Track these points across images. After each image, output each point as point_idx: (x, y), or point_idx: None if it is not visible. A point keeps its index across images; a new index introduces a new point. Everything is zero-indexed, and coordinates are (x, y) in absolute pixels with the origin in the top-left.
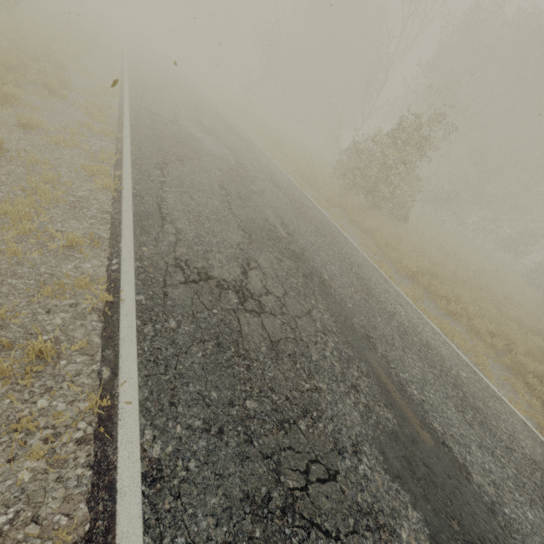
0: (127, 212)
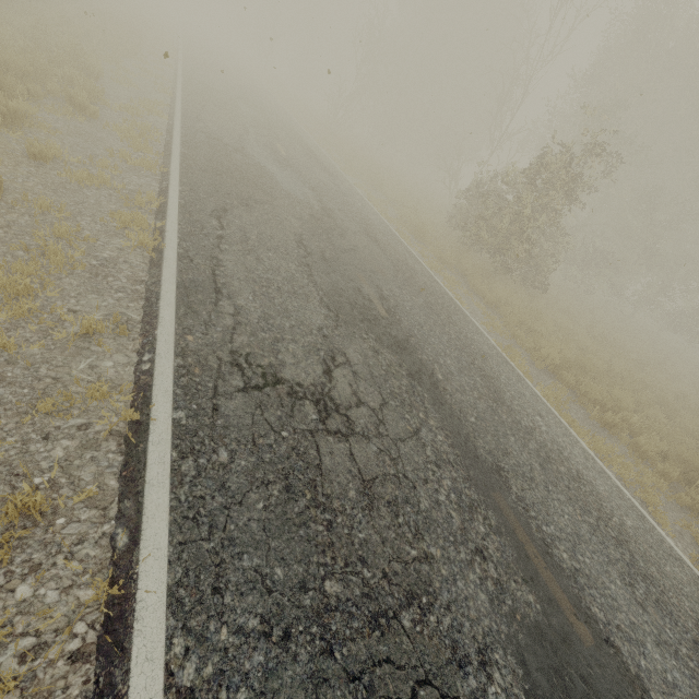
0: (169, 283)
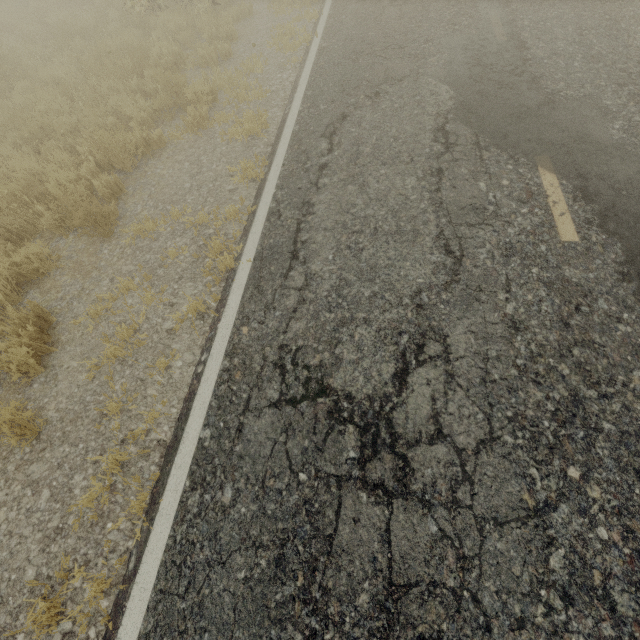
0: None
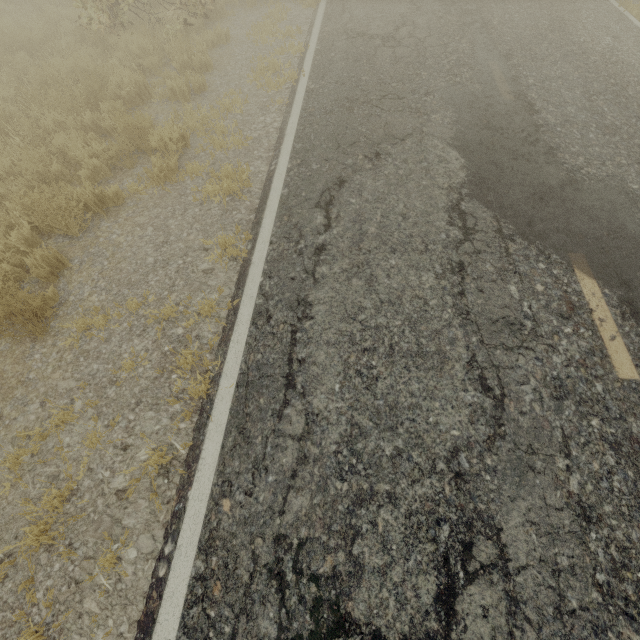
0: (320, 14)
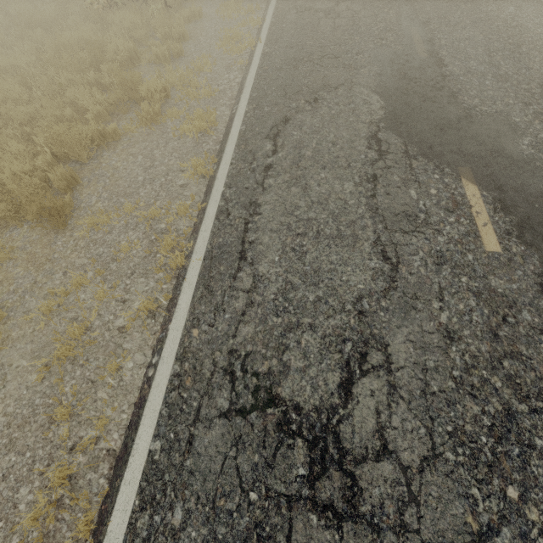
0: None
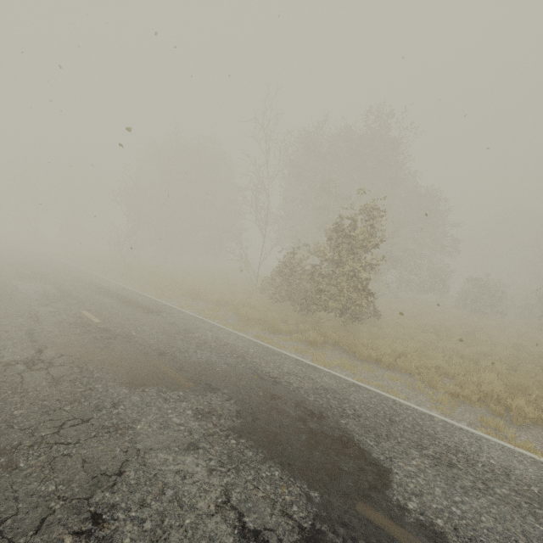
0: None
